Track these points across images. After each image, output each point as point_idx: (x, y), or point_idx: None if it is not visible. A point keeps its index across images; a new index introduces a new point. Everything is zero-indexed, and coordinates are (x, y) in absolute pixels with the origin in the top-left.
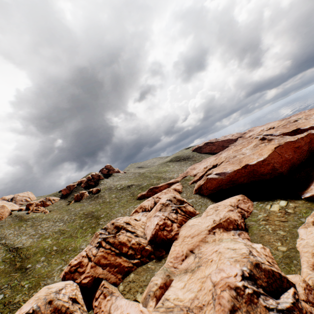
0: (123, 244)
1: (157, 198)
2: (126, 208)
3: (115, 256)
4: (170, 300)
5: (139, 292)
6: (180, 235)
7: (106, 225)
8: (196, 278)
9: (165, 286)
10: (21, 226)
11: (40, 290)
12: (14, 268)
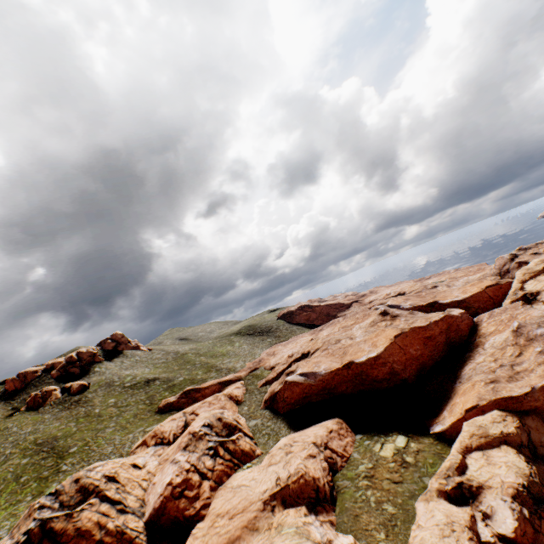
0: (85, 535)
1: (193, 414)
2: (129, 432)
3: None
4: None
5: None
6: (211, 510)
7: (60, 485)
8: None
9: None
10: None
11: None
12: None
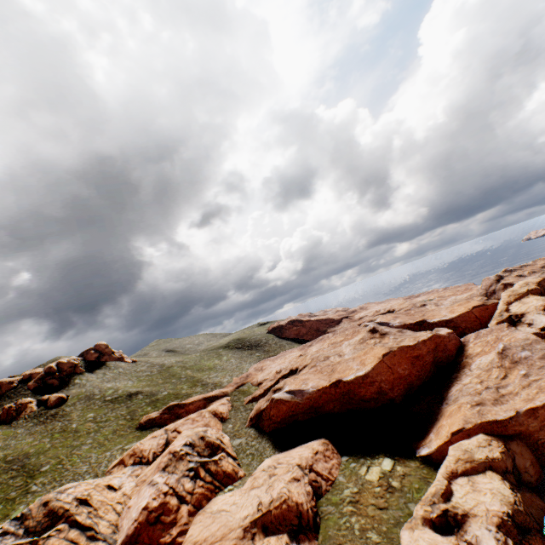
0: None
1: (175, 432)
2: (107, 450)
3: None
4: None
5: None
6: (188, 538)
7: (27, 509)
8: None
9: None
10: None
11: None
12: None
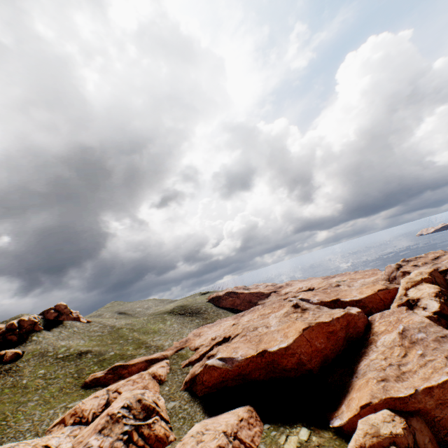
0: None
1: (116, 392)
2: (51, 407)
3: None
4: None
5: None
6: None
7: None
8: None
9: None
10: None
11: None
12: None
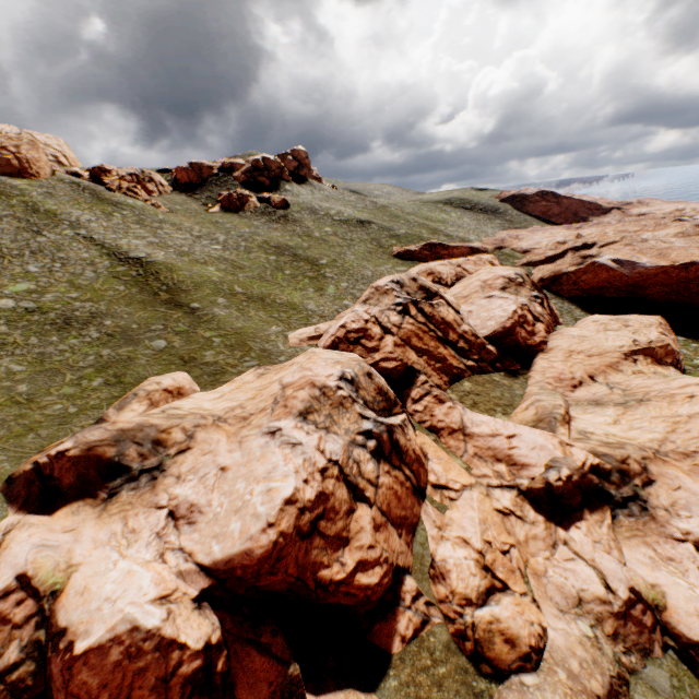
0: (450, 326)
1: (459, 268)
2: (378, 265)
3: (435, 341)
4: (598, 434)
5: (499, 412)
6: (557, 347)
7: (399, 278)
8: (646, 416)
9: (568, 414)
10: (110, 216)
11: (314, 350)
12: (156, 298)
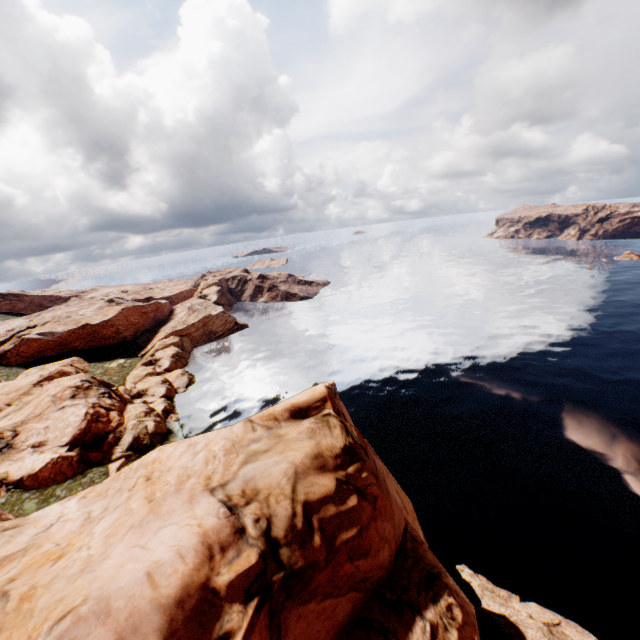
0: None
1: None
2: None
3: None
4: None
5: None
6: None
7: None
8: (28, 408)
9: None
10: None
11: None
12: None
